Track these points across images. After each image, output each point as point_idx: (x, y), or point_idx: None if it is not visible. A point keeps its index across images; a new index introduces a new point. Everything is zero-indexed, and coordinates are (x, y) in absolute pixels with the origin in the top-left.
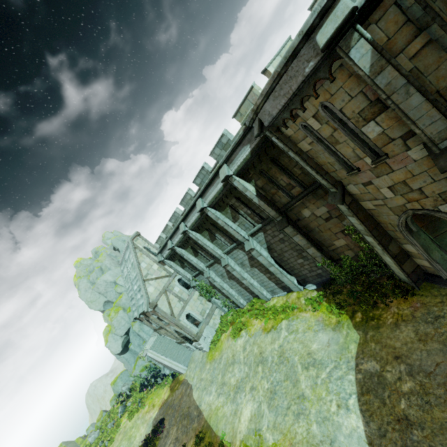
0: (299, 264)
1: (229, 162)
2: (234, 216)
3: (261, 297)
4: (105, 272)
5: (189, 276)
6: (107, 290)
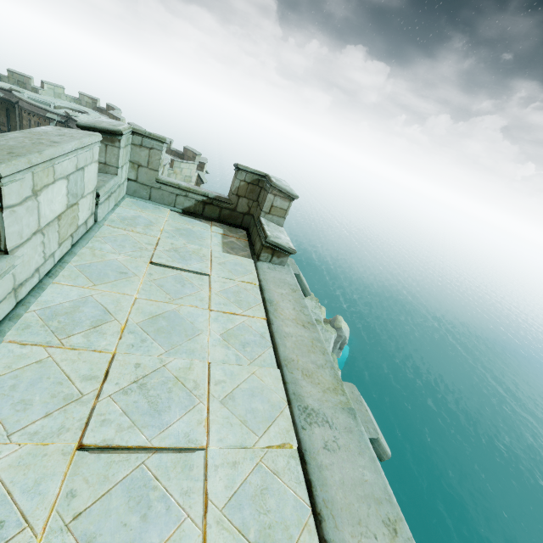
0: None
1: None
2: None
3: None
4: None
5: None
6: None
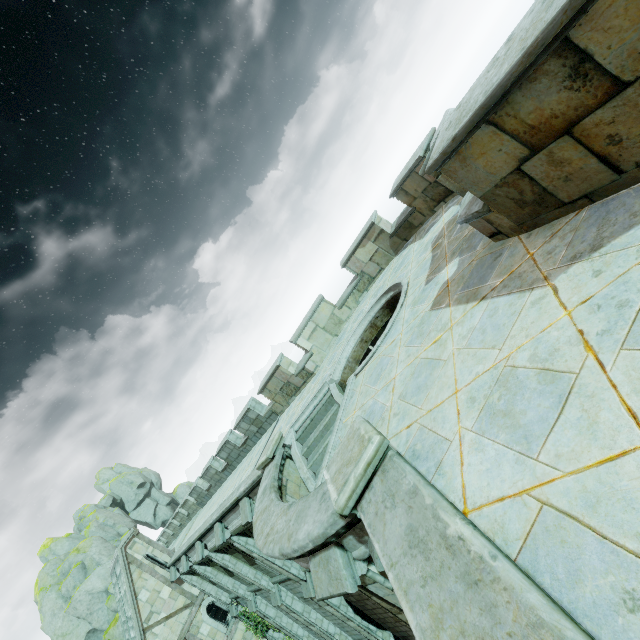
0: (392, 617)
1: (252, 494)
2: None
3: None
4: (91, 570)
5: (226, 598)
6: (93, 610)
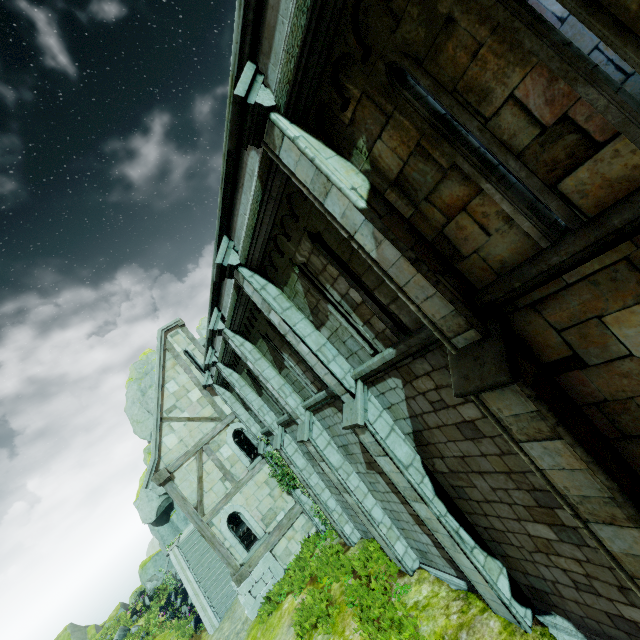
0: (531, 537)
1: (264, 50)
2: (314, 305)
3: (389, 555)
4: None
5: (256, 431)
6: None
